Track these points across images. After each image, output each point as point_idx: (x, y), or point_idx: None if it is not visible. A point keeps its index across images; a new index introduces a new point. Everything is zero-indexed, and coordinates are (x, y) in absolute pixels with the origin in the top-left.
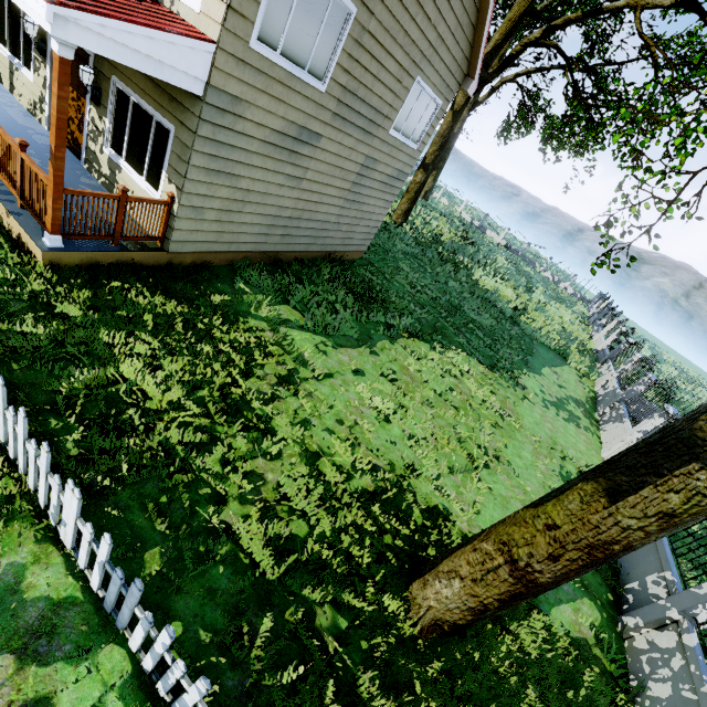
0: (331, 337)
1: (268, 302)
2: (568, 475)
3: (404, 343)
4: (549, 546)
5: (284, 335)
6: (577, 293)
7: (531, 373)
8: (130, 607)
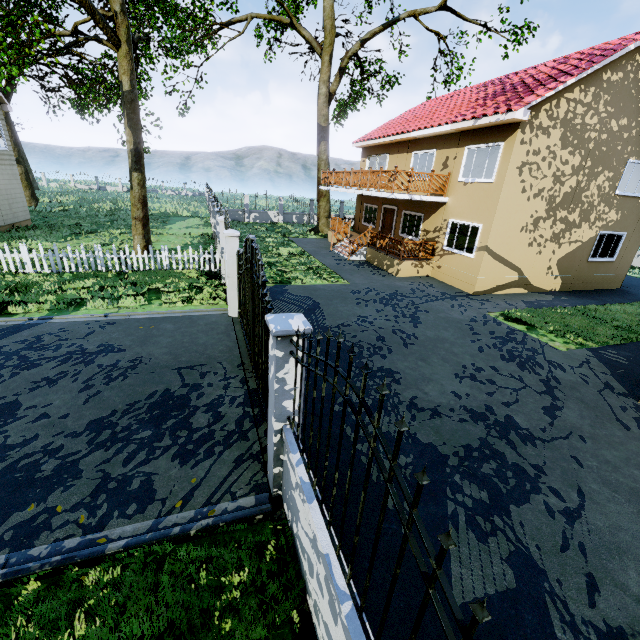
0: (55, 242)
1: (10, 244)
2: (194, 236)
3: (93, 235)
4: (136, 208)
5: (33, 244)
6: (195, 193)
7: (170, 224)
8: (58, 256)
